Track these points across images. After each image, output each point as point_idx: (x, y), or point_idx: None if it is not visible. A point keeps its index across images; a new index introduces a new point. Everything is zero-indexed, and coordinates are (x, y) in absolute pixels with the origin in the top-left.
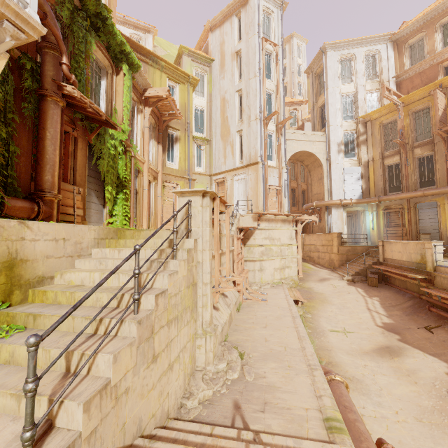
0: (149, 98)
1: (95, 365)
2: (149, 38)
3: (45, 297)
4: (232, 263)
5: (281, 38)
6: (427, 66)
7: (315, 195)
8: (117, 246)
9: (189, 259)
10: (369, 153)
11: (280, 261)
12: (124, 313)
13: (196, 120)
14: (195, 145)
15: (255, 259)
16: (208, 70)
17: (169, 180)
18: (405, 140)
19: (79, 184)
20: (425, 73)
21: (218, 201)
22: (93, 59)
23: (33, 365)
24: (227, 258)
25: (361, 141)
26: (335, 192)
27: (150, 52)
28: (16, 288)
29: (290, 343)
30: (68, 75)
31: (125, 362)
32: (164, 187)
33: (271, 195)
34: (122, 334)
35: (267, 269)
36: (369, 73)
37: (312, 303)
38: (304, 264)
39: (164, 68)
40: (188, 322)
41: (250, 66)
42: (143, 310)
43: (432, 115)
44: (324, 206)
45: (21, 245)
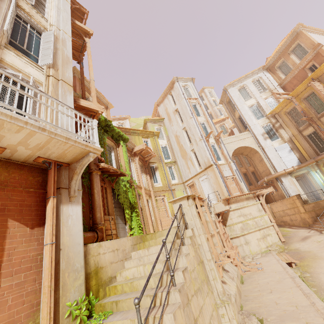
0: (136, 152)
1: (163, 323)
2: (127, 121)
3: (116, 290)
4: (222, 242)
5: (198, 94)
6: (296, 72)
7: (263, 173)
8: (144, 247)
9: (192, 243)
10: (287, 132)
11: (259, 231)
12: (169, 285)
13: (163, 153)
14: (167, 168)
15: (238, 235)
16: (162, 124)
17: (158, 195)
18: (309, 116)
19: (111, 214)
20: (297, 76)
21: (197, 199)
22: (106, 144)
23: (139, 316)
24: (217, 238)
25: (277, 127)
26: (277, 166)
27: (130, 129)
28: (100, 287)
29: (298, 301)
30: (100, 158)
31: (180, 321)
32: (156, 201)
33: (230, 183)
34: (171, 302)
35: (251, 241)
36: (260, 89)
37: (305, 262)
38: (281, 229)
39: (139, 134)
40: (207, 293)
41: (185, 114)
42: (178, 283)
43: (319, 95)
44: (273, 178)
45: (99, 258)
